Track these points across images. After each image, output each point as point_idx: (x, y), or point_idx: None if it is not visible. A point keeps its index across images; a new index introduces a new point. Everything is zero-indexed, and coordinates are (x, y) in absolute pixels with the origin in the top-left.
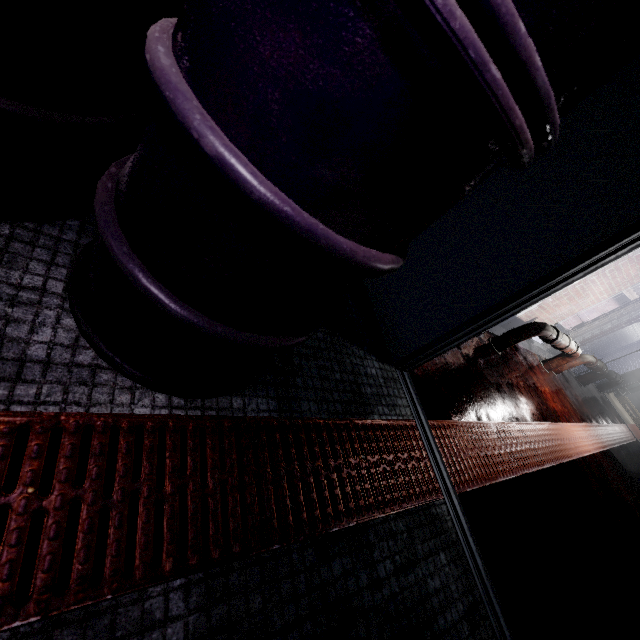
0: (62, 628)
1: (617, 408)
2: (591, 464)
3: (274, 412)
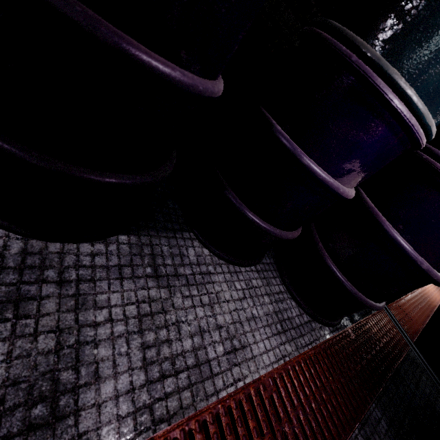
0: (364, 425)
1: None
2: None
3: (350, 322)
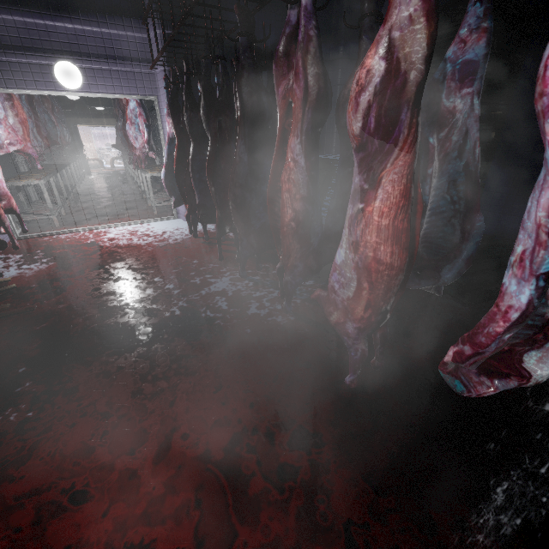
0: None
1: None
2: None
3: None
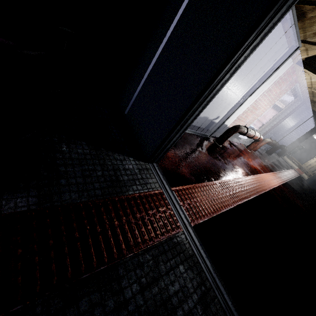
0: None
1: (288, 162)
2: (277, 191)
3: (33, 205)
